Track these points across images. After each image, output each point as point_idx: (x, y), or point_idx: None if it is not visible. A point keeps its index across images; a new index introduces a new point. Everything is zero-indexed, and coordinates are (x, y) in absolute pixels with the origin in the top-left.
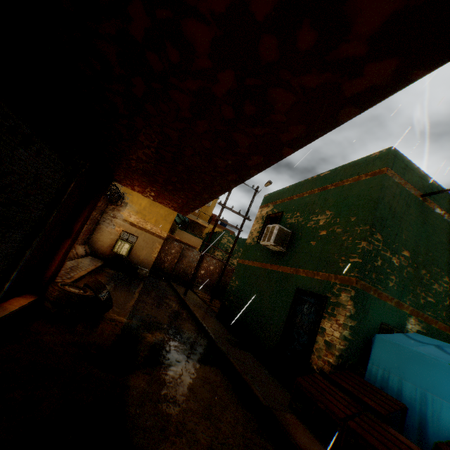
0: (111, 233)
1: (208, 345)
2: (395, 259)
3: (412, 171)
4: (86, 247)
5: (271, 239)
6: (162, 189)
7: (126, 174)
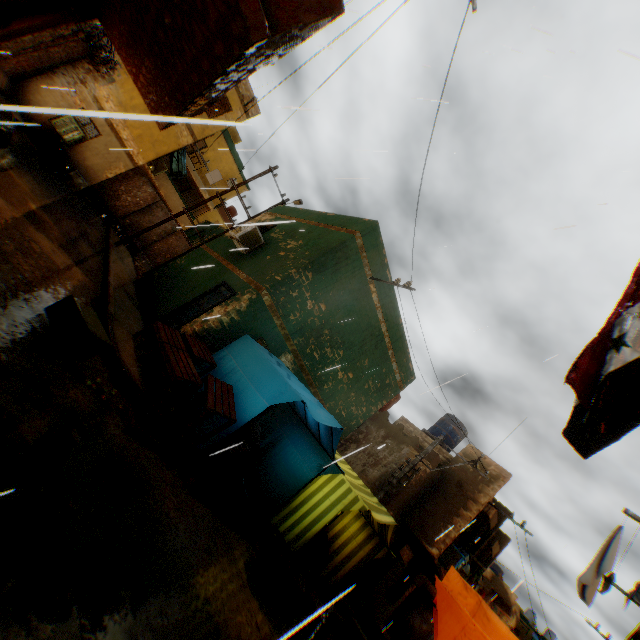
0: (65, 99)
1: (100, 274)
2: (311, 304)
3: (379, 254)
4: (14, 84)
5: (240, 232)
6: (143, 70)
7: (114, 23)
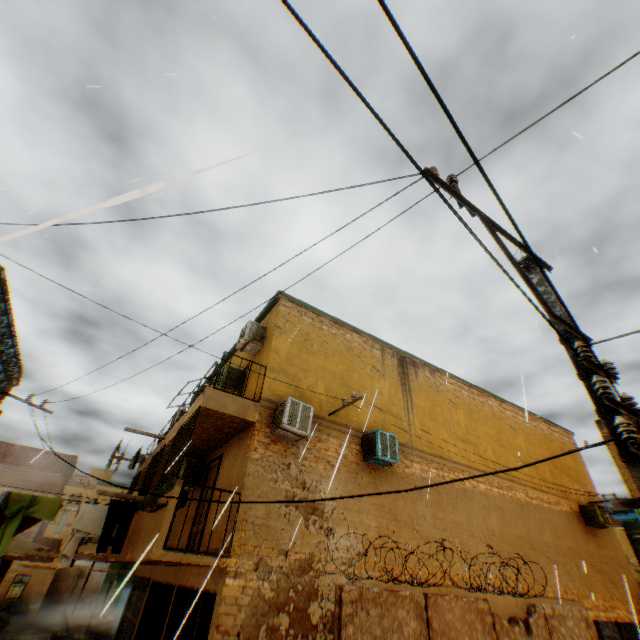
0: (7, 580)
1: (66, 628)
2: None
3: None
4: None
5: None
6: None
7: None
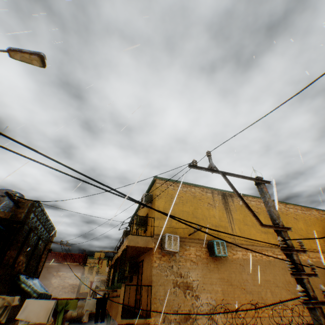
0: None
1: None
2: None
3: None
4: None
5: None
6: None
7: None
